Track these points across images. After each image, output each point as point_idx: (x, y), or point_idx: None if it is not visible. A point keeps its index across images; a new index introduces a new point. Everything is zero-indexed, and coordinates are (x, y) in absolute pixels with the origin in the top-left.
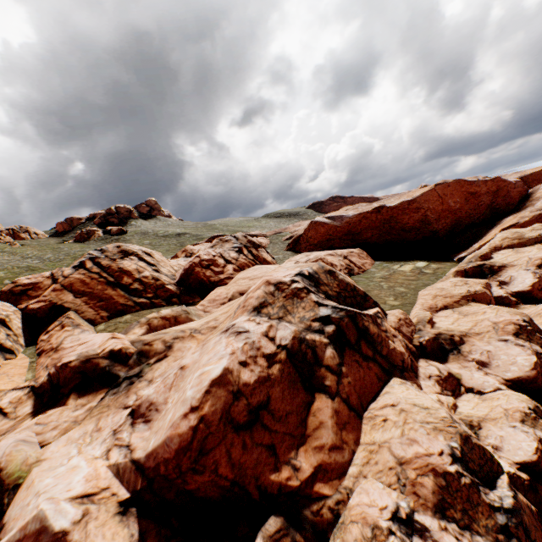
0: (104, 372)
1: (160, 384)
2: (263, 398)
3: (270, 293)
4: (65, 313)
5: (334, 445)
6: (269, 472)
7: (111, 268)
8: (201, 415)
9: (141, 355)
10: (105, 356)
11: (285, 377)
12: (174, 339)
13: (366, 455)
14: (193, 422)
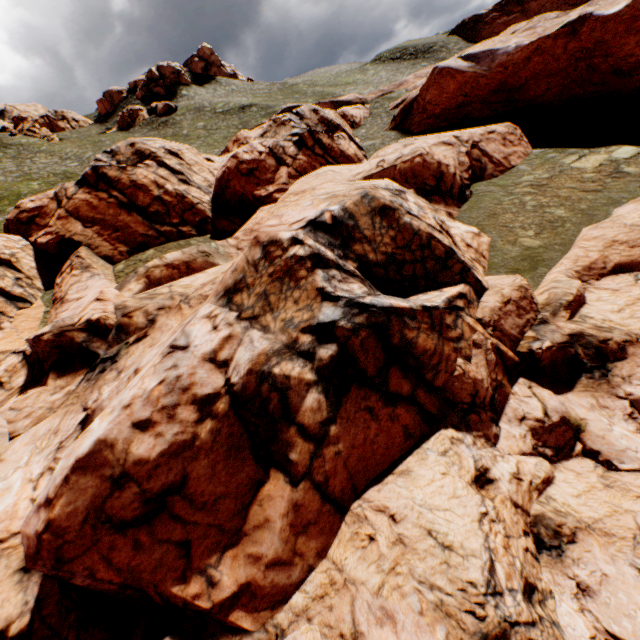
0: (82, 348)
1: (114, 388)
2: (175, 478)
3: (253, 264)
4: (77, 249)
5: (278, 559)
6: (172, 583)
7: (121, 182)
8: (49, 518)
9: (119, 330)
10: (82, 327)
11: (222, 441)
12: (159, 310)
13: (324, 583)
14: (40, 525)
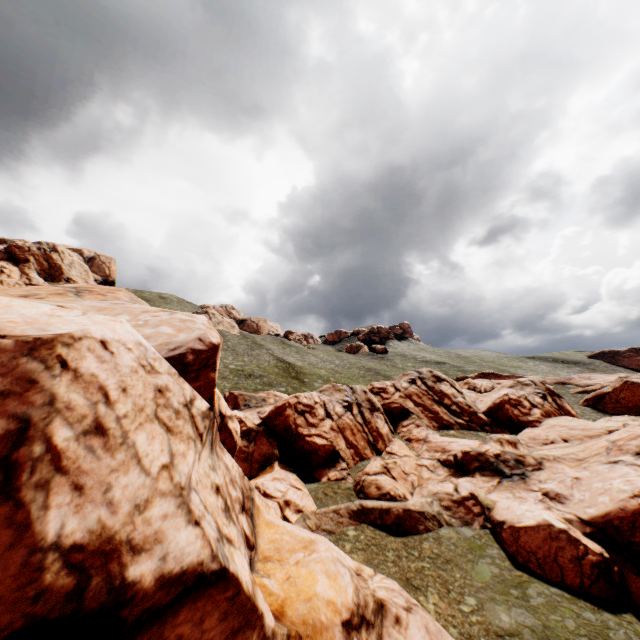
0: (492, 465)
1: (559, 483)
2: None
3: None
4: (410, 416)
5: None
6: None
7: (434, 388)
8: None
9: (517, 462)
10: (489, 454)
11: None
12: (541, 458)
13: None
14: (639, 501)
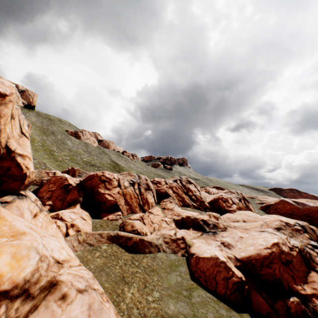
0: (200, 225)
1: (231, 238)
2: (289, 259)
3: (283, 225)
4: (169, 197)
5: None
6: (293, 283)
7: (185, 186)
8: (271, 250)
9: (214, 225)
10: (200, 220)
11: (297, 257)
12: (227, 226)
13: None
14: (269, 251)
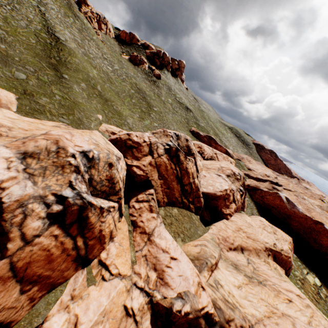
0: None
1: None
2: None
3: None
4: (149, 188)
5: None
6: None
7: (182, 164)
8: None
9: None
10: (202, 314)
11: None
12: (241, 327)
13: None
14: None
